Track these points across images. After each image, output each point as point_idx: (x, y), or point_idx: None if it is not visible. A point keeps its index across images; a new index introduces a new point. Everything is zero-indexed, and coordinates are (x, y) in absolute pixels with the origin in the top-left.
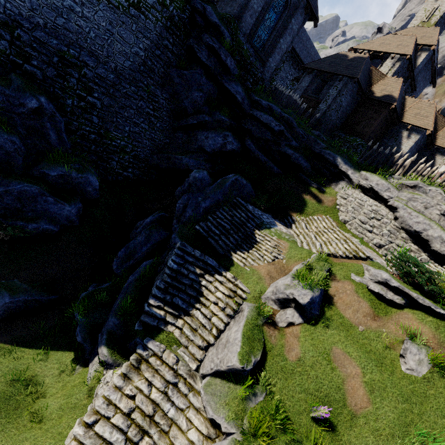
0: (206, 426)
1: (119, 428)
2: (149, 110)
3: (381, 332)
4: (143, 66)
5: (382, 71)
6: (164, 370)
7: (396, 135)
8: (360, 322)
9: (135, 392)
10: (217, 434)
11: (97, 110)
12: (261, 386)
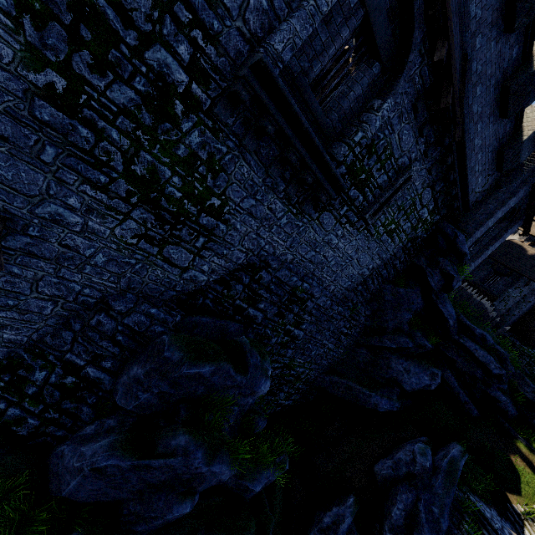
0: None
1: None
2: (344, 329)
3: None
4: (361, 285)
5: None
6: None
7: None
8: None
9: None
10: None
11: (296, 341)
12: None
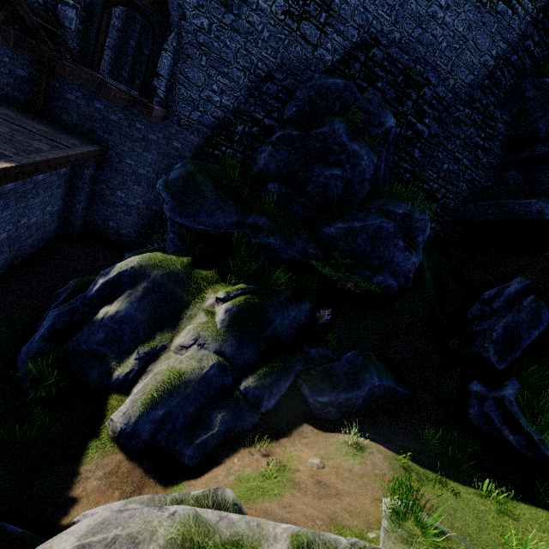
0: None
1: None
2: (479, 140)
3: None
4: (487, 79)
5: None
6: None
7: None
8: None
9: None
10: None
11: (422, 140)
12: None
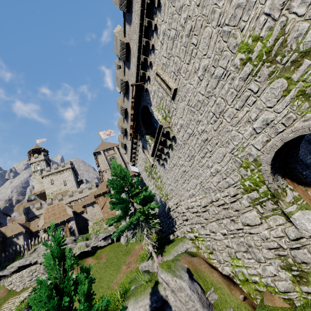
0: None
1: None
2: None
3: None
4: None
5: None
6: None
7: (11, 243)
8: None
9: None
10: None
11: None
12: None
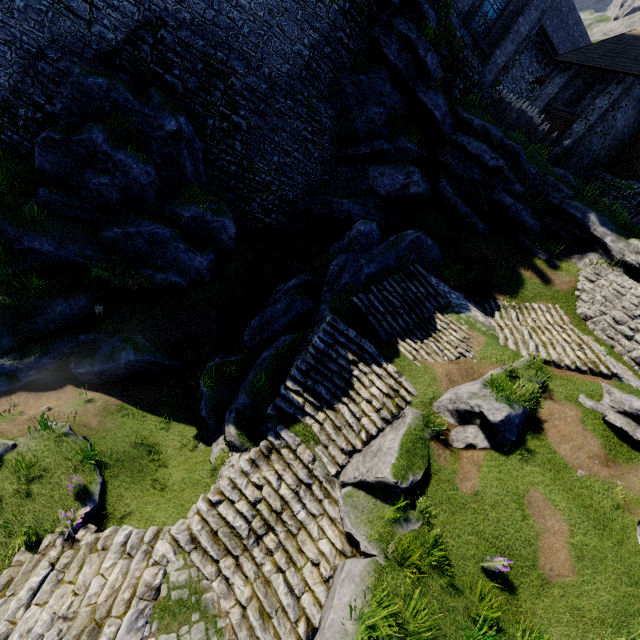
0: (342, 541)
1: (244, 516)
2: (307, 134)
3: (613, 485)
4: (306, 70)
5: None
6: (297, 466)
7: None
8: (581, 465)
9: (262, 482)
10: (353, 553)
11: (242, 133)
12: (418, 512)
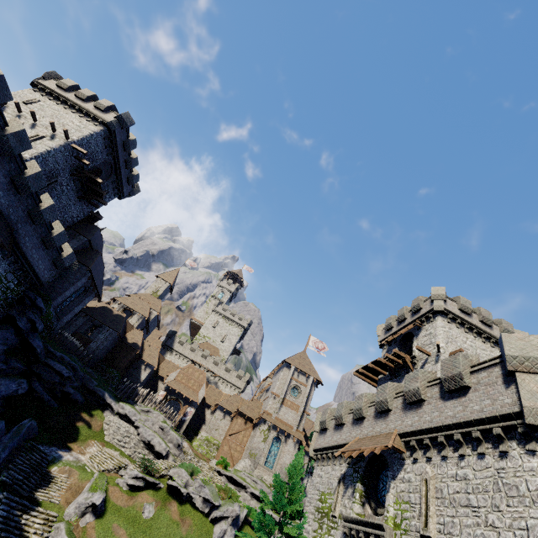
0: None
1: None
2: None
3: (134, 506)
4: None
5: (132, 321)
6: None
7: (139, 367)
8: (125, 506)
9: None
10: None
11: None
12: None
